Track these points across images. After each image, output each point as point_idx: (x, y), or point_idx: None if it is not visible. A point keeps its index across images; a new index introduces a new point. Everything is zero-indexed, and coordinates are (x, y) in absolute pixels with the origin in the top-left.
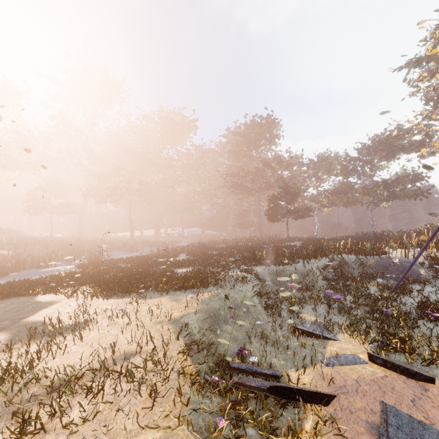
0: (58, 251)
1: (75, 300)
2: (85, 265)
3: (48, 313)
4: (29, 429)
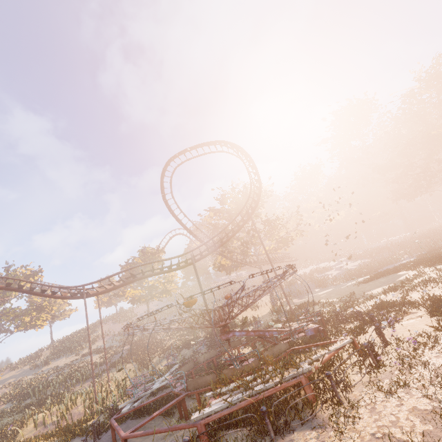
0: (399, 251)
1: (416, 271)
2: (421, 255)
3: (405, 277)
4: (409, 294)
